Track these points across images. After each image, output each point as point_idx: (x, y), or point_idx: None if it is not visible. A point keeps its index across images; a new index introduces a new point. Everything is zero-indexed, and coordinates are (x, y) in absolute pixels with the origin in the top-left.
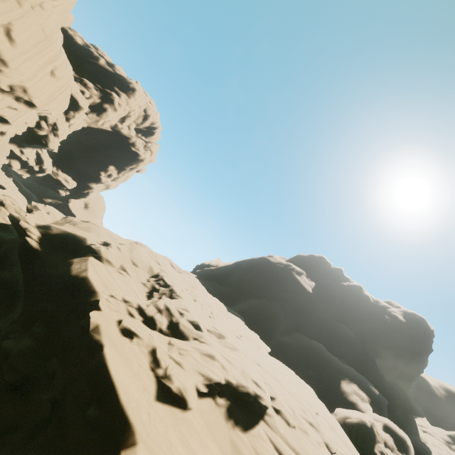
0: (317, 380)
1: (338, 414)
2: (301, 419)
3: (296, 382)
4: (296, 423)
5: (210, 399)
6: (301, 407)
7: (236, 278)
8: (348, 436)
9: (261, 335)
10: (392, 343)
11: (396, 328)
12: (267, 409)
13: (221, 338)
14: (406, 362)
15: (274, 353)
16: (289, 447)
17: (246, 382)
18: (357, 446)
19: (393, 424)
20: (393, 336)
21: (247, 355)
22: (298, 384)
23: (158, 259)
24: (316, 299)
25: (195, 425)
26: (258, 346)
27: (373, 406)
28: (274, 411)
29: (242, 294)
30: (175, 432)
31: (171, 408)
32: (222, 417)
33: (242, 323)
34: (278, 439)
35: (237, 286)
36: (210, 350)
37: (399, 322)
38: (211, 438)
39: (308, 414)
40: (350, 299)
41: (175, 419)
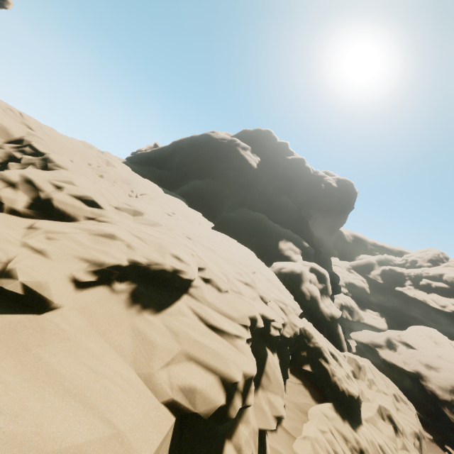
0: (259, 244)
1: (275, 267)
2: (235, 282)
3: (237, 248)
4: (230, 287)
5: (101, 288)
6: (236, 270)
7: (176, 160)
8: (282, 281)
9: (206, 214)
10: (323, 206)
11: (329, 193)
12: (193, 282)
13: (137, 216)
14: (332, 220)
15: (220, 228)
16: (219, 313)
17: (162, 259)
18: (289, 286)
19: (318, 266)
20: (325, 201)
21: (175, 230)
22: (237, 250)
23: (28, 121)
24: (261, 175)
25: (64, 328)
26: (198, 223)
27: (303, 256)
28: (203, 282)
29: (183, 177)
30: (8, 352)
31: (6, 318)
32: (121, 305)
33: (181, 203)
34: (205, 309)
35: (177, 169)
36: (109, 229)
37: (332, 188)
38: (96, 336)
39: (244, 275)
40: (292, 172)
41: (12, 332)
